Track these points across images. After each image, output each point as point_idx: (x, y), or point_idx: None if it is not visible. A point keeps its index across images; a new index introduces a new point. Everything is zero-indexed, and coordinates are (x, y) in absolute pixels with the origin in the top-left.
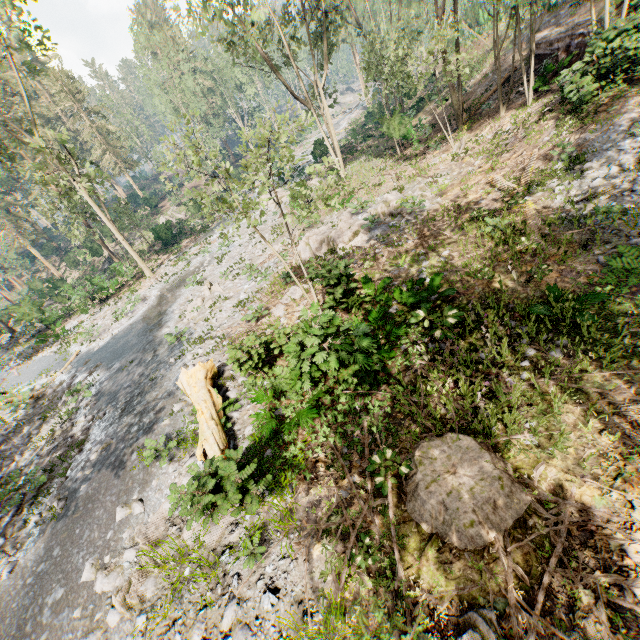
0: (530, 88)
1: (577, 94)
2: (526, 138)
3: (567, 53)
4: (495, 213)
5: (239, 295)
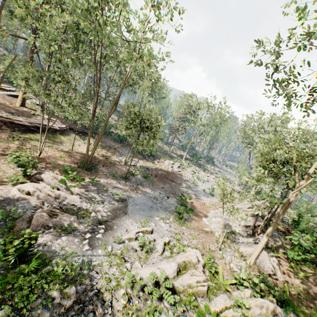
0: None
1: None
2: None
3: None
4: None
5: None
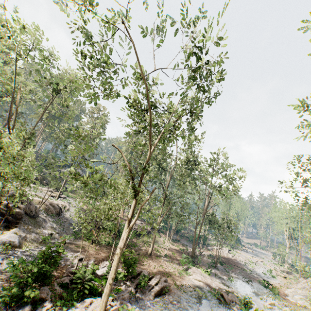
0: None
1: None
2: None
3: None
4: None
5: None
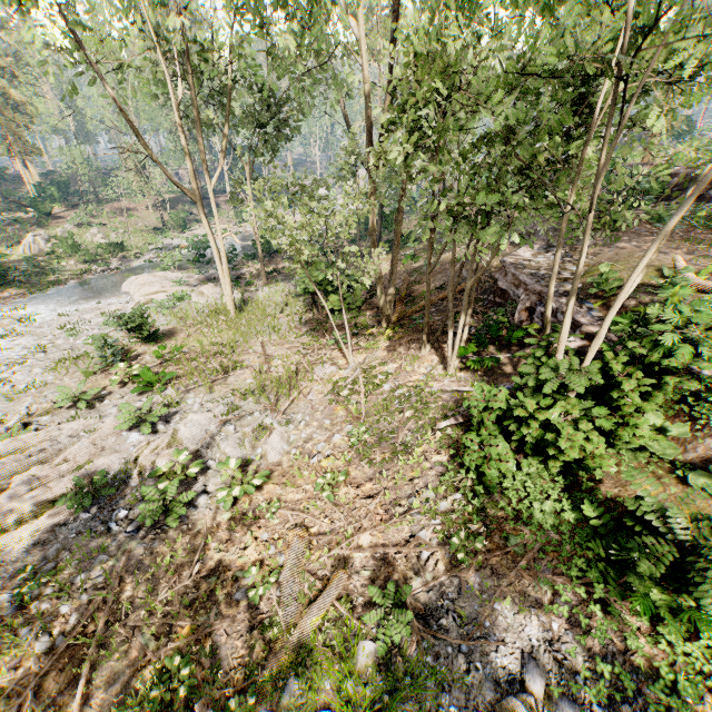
0: (454, 352)
1: (480, 456)
2: (404, 454)
3: (529, 315)
4: (198, 705)
5: None
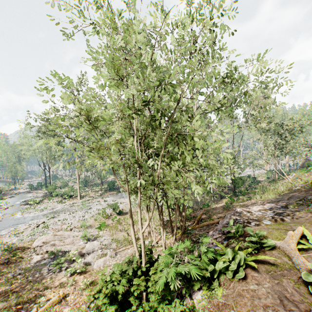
0: (163, 247)
1: None
2: None
3: None
4: None
5: (18, 238)
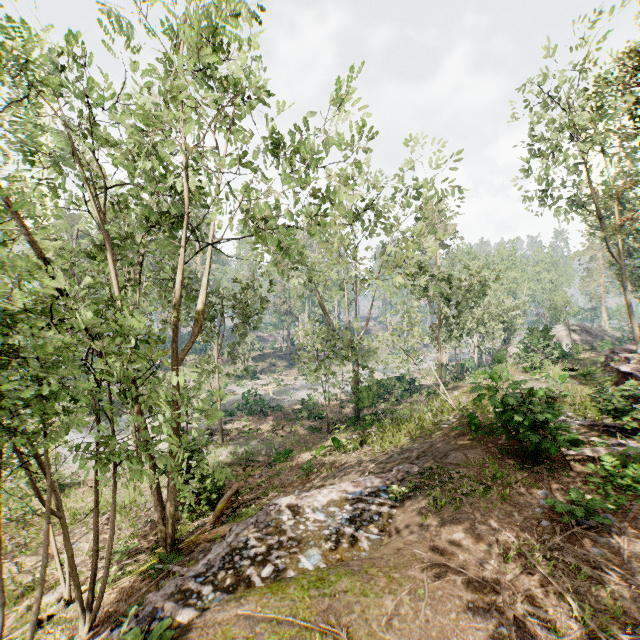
0: None
1: None
2: None
3: None
4: None
5: None
